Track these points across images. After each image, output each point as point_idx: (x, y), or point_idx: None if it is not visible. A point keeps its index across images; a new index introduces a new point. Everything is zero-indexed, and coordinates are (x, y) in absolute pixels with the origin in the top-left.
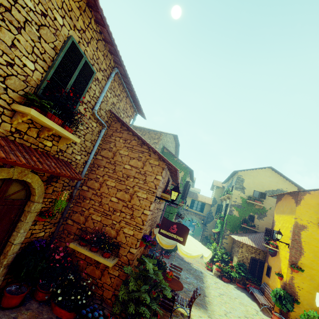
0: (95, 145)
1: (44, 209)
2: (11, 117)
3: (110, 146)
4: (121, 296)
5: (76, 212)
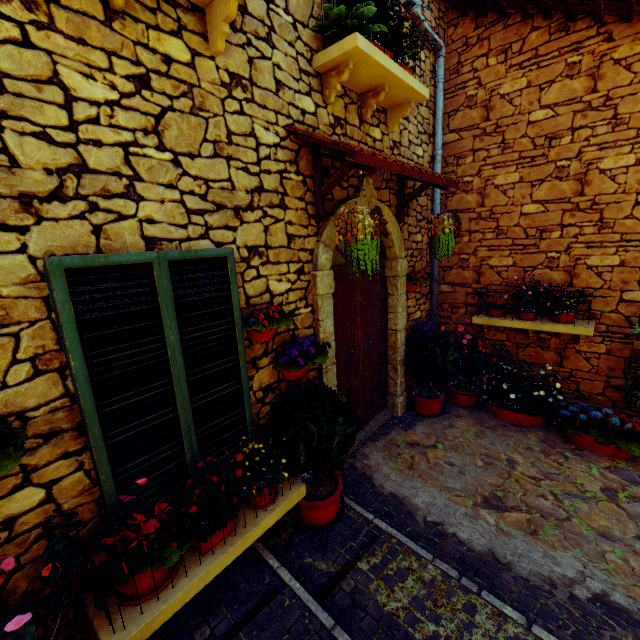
0: (437, 109)
1: (408, 271)
2: (320, 93)
3: (466, 95)
4: (639, 384)
5: (450, 268)
